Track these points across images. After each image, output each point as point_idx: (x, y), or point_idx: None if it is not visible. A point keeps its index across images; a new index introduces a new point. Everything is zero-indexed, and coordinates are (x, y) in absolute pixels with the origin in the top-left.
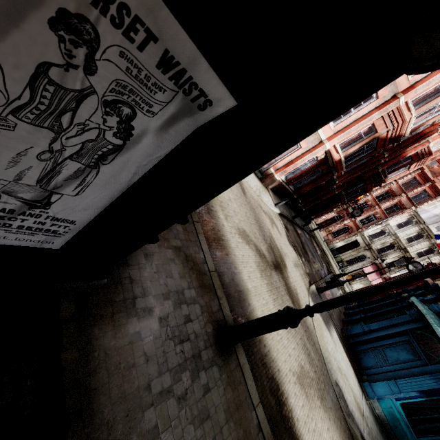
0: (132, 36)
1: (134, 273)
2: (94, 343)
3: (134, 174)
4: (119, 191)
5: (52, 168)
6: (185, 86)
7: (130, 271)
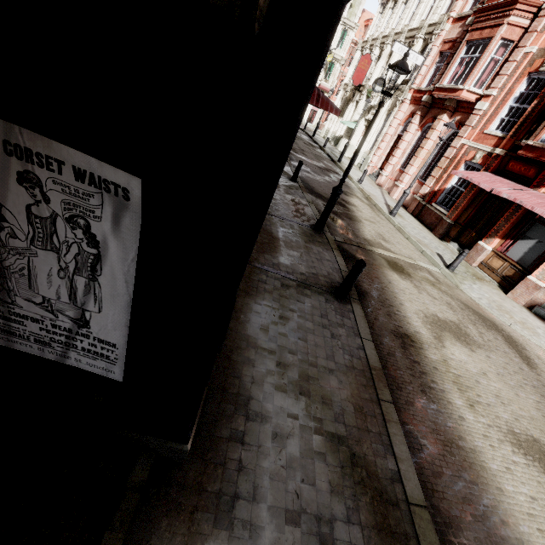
0: (52, 168)
1: (247, 457)
2: (153, 543)
3: (127, 283)
4: (128, 305)
5: (71, 285)
6: (103, 185)
7: (243, 451)
